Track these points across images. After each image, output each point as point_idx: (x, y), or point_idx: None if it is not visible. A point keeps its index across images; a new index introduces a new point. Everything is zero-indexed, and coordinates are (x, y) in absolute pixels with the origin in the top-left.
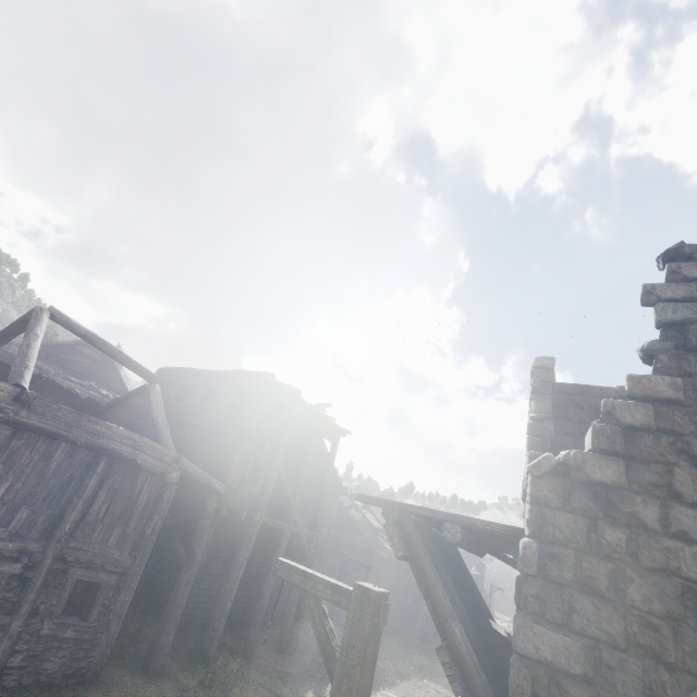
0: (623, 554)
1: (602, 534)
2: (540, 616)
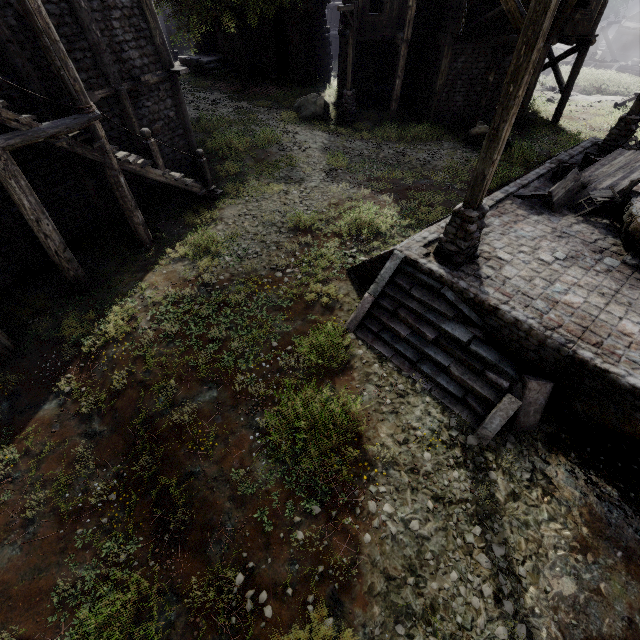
0: None
1: None
2: None
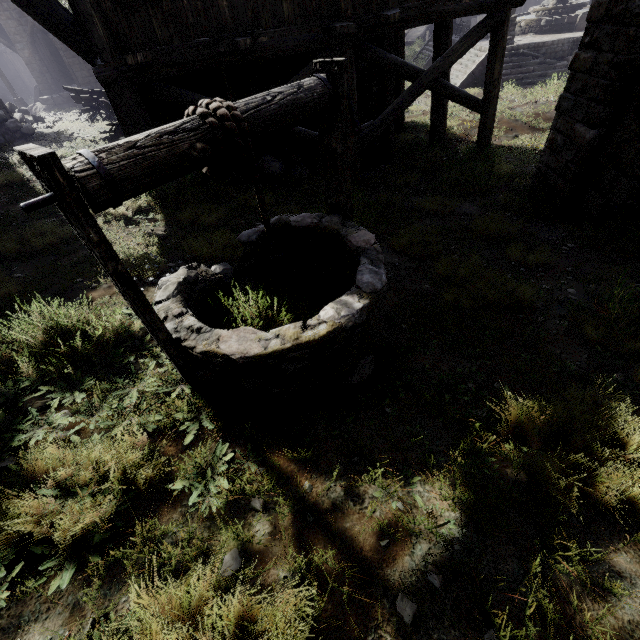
0: (9, 9)
1: (4, 6)
2: (7, 28)
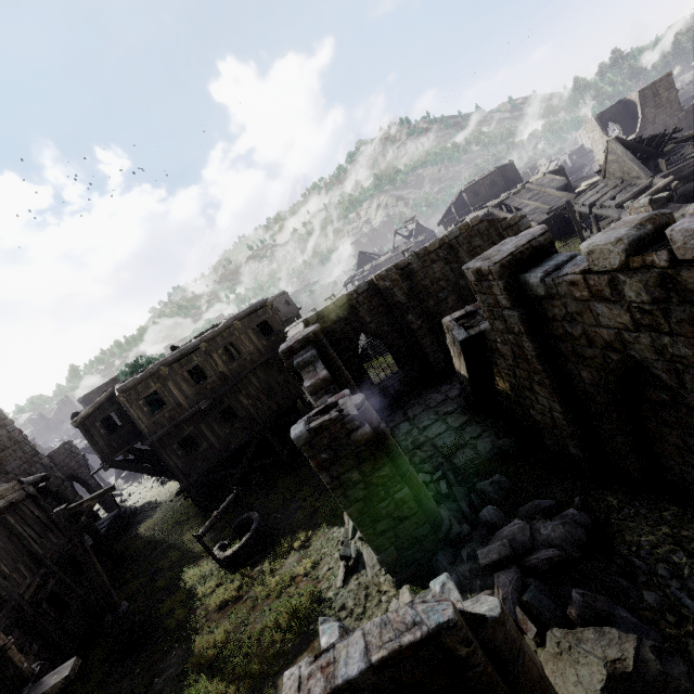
0: None
1: None
2: None
